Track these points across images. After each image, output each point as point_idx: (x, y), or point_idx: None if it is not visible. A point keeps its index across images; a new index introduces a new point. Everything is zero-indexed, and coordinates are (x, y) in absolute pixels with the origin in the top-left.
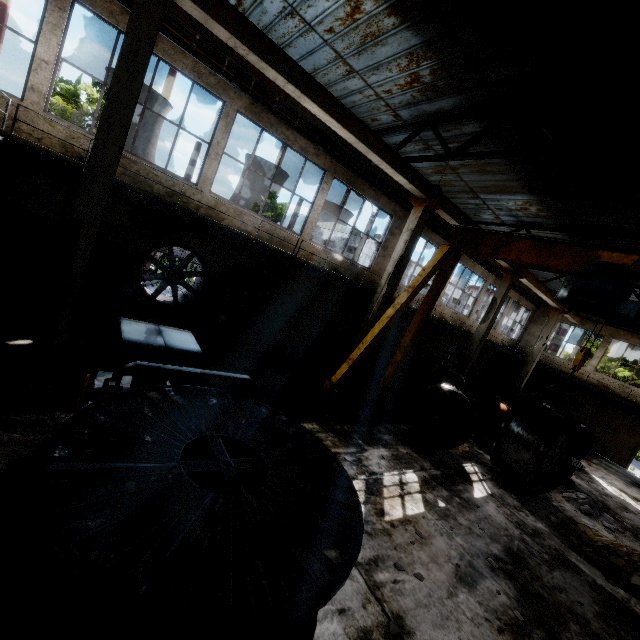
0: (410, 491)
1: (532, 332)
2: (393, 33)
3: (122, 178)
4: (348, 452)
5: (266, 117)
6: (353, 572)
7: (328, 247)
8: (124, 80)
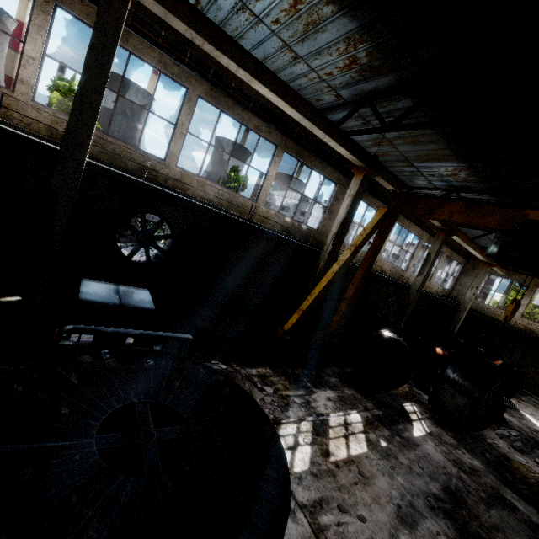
0: (354, 431)
1: (463, 283)
2: (332, 20)
3: (100, 156)
4: (297, 394)
5: (224, 100)
6: (298, 515)
7: (284, 212)
8: (93, 69)
